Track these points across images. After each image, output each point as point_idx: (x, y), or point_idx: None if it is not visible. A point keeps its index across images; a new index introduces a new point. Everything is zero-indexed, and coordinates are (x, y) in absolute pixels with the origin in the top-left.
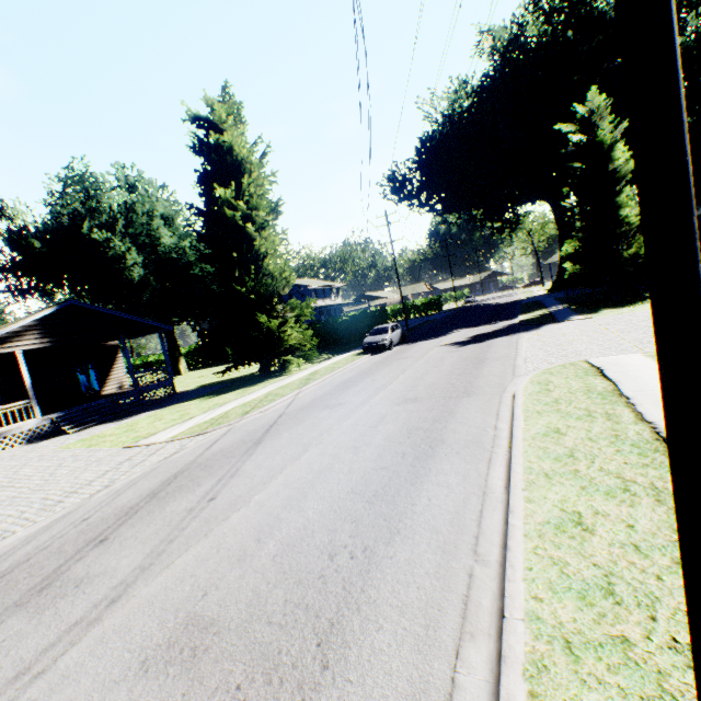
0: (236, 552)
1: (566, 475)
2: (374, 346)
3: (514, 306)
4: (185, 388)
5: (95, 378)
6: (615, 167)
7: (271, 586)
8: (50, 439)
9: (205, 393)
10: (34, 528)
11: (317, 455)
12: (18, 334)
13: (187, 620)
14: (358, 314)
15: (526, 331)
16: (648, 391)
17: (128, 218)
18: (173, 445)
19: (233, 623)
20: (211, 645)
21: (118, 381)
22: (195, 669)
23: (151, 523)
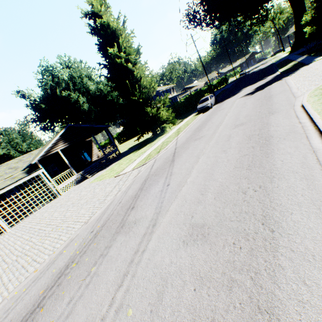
0: (194, 200)
1: None
2: (203, 109)
3: (271, 67)
4: (123, 151)
5: (87, 156)
6: None
7: (221, 208)
8: (83, 181)
9: (133, 150)
10: (102, 209)
11: (205, 158)
12: (55, 144)
13: (191, 226)
14: (188, 97)
15: (288, 75)
16: None
17: (73, 82)
18: (135, 171)
19: (213, 224)
20: (209, 232)
21: (96, 155)
22: (208, 241)
23: (148, 198)
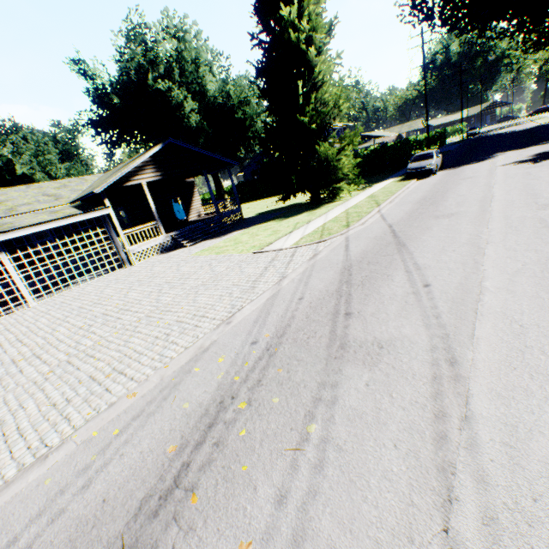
0: None
1: None
2: (419, 172)
3: (545, 129)
4: (245, 216)
5: (177, 210)
6: None
7: None
8: (175, 251)
9: (272, 218)
10: (256, 304)
11: (504, 251)
12: (140, 169)
13: None
14: (380, 148)
15: None
16: None
17: (181, 67)
18: (303, 249)
19: None
20: None
21: (197, 211)
22: None
23: (382, 302)
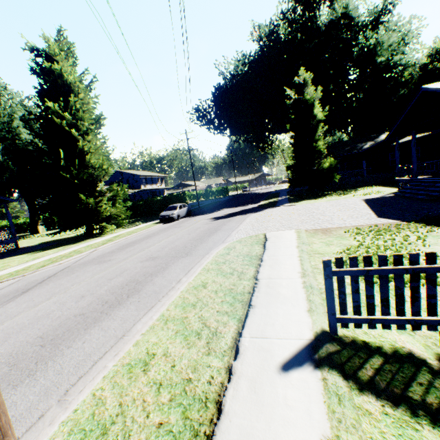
0: None
1: (177, 322)
2: (166, 218)
3: (265, 195)
4: (30, 244)
5: None
6: (314, 117)
7: None
8: None
9: (37, 249)
10: None
11: (52, 302)
12: None
13: None
14: (167, 196)
15: (256, 212)
16: (276, 256)
17: None
18: None
19: None
20: None
21: None
22: None
23: None
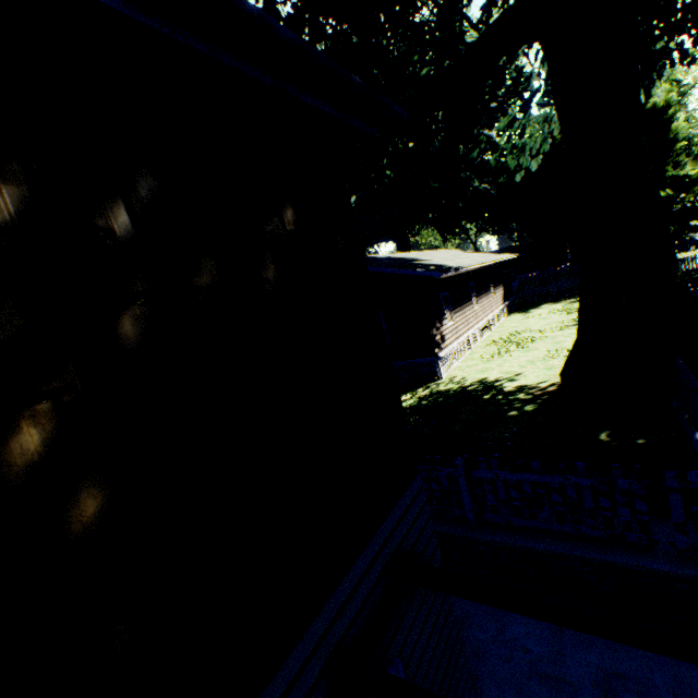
0: None
1: None
2: None
3: None
4: None
5: None
6: None
7: None
8: None
9: None
10: None
11: None
12: None
13: None
14: None
15: None
16: None
17: None
18: None
19: None
20: None
21: None
22: None
23: None
